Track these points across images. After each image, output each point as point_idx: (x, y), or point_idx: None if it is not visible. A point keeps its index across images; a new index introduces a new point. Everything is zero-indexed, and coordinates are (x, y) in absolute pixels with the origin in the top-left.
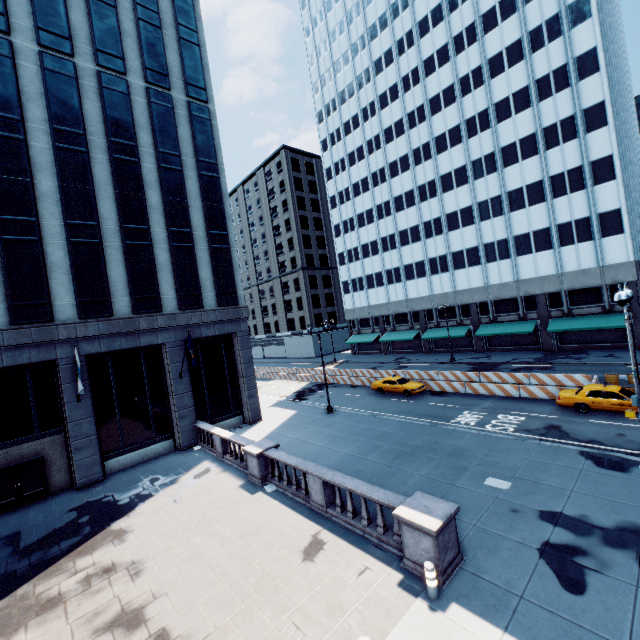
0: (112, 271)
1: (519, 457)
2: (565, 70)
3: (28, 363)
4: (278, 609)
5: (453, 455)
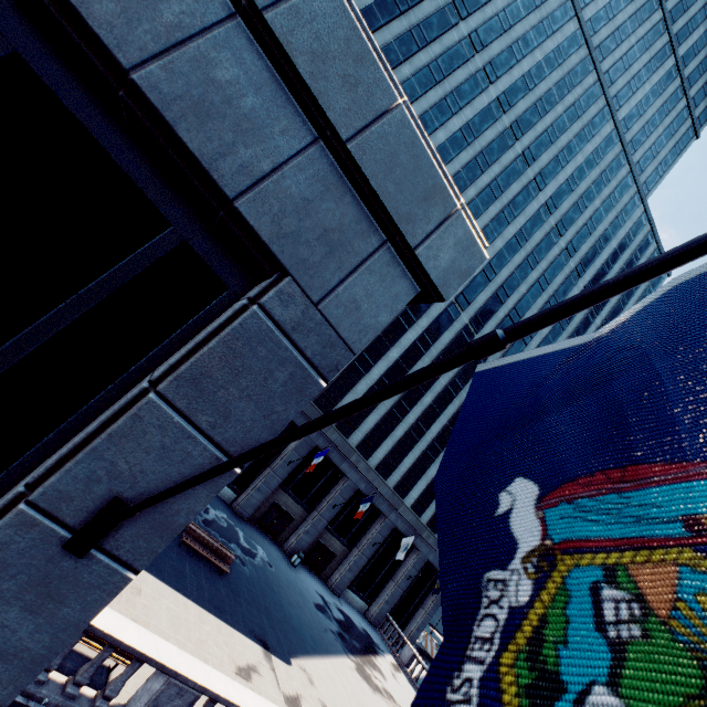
0: None
1: None
2: None
3: (380, 509)
4: None
5: None
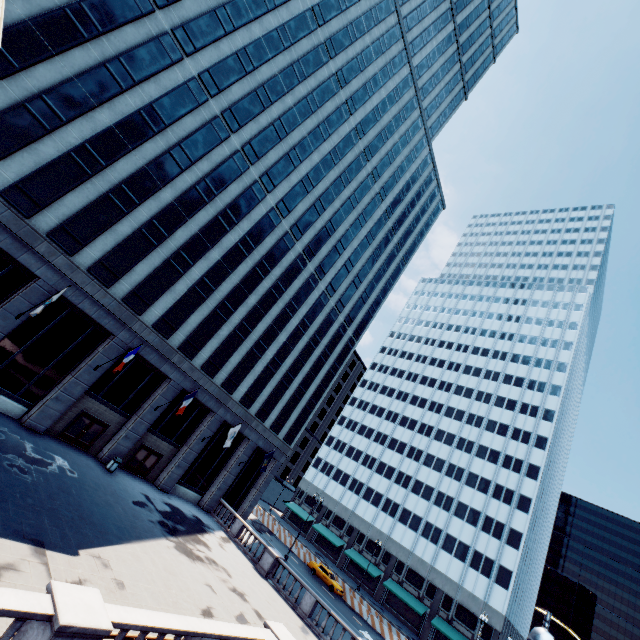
0: (267, 388)
1: None
2: (521, 463)
3: (208, 407)
4: None
5: None
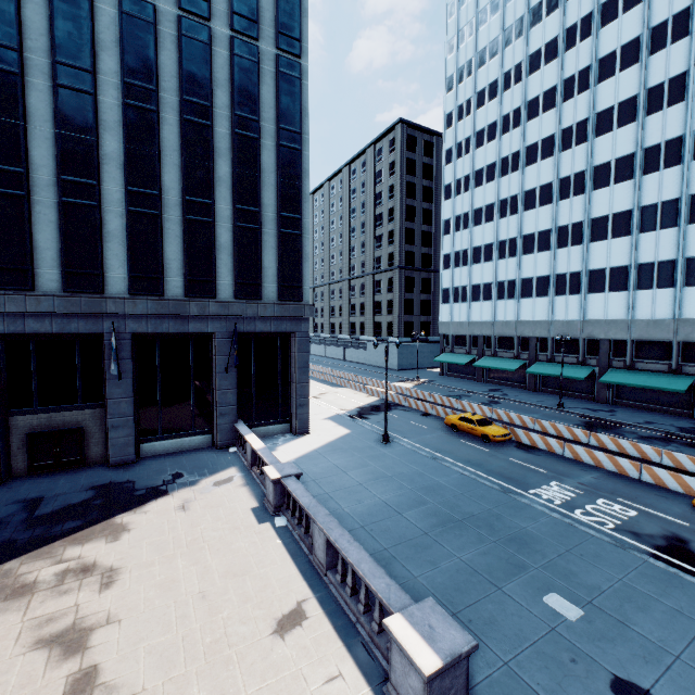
0: (168, 247)
1: (608, 574)
2: None
3: (75, 333)
4: (216, 692)
5: (514, 542)
